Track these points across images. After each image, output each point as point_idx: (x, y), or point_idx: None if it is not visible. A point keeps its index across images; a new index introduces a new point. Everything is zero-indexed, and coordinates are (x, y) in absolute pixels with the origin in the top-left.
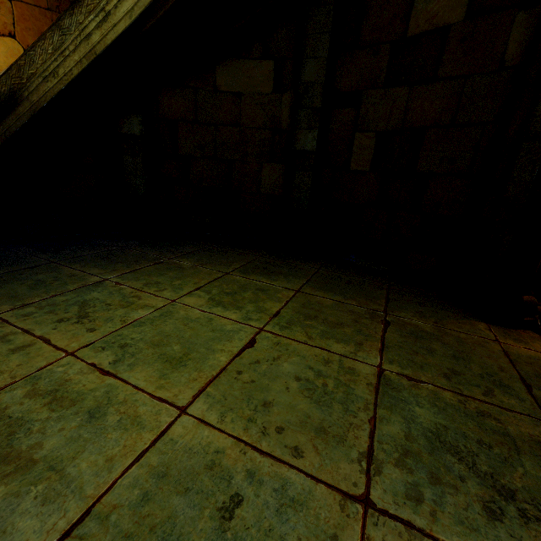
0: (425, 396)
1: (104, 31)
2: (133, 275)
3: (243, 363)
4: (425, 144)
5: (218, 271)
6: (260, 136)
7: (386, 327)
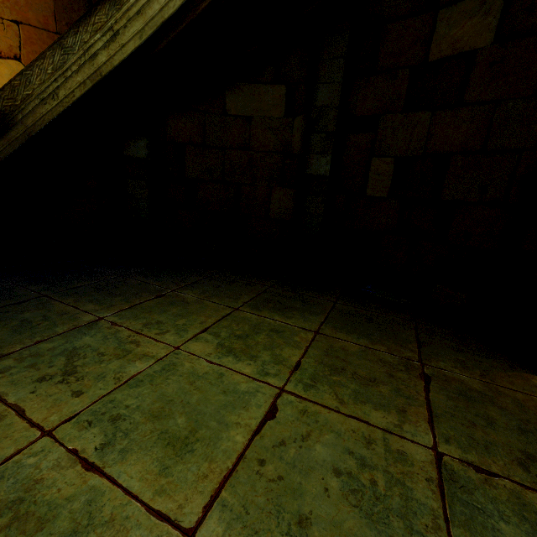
0: (507, 502)
1: (111, 52)
2: (131, 313)
3: (264, 446)
4: (451, 171)
5: (226, 306)
6: (270, 160)
7: (428, 384)
